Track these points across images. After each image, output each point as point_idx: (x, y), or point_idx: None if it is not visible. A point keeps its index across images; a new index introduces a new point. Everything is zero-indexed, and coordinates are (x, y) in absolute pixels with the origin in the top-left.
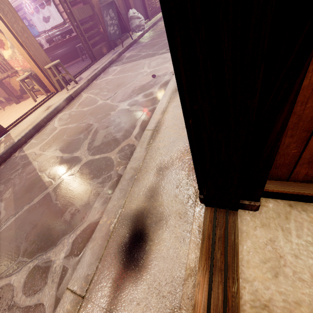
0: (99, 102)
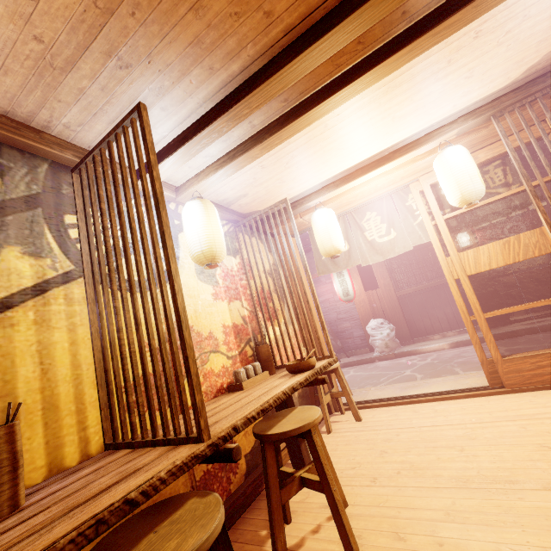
0: (408, 373)
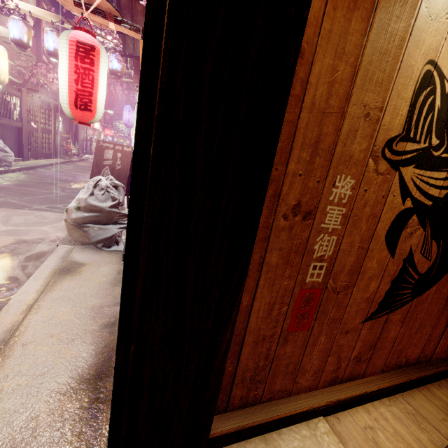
0: None
